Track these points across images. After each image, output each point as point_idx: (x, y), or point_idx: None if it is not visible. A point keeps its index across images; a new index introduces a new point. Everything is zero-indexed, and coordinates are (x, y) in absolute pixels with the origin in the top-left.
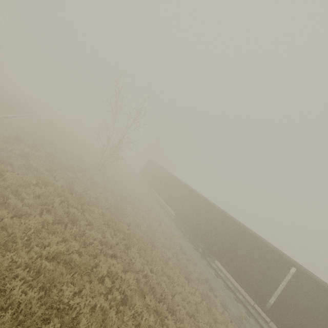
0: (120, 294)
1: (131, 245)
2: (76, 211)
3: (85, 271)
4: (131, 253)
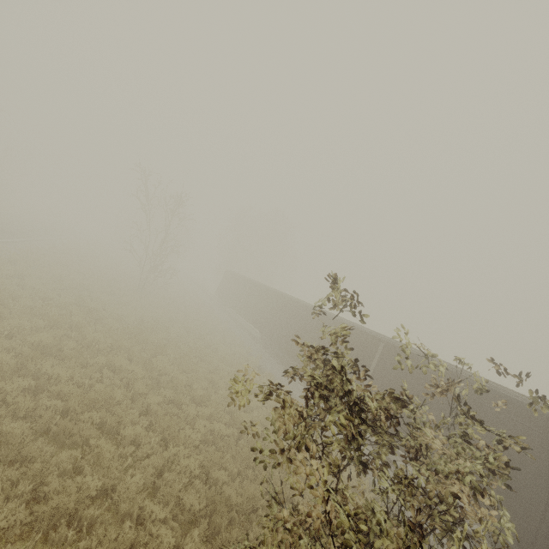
0: (122, 381)
1: (161, 354)
2: (79, 319)
3: (79, 362)
4: (157, 359)
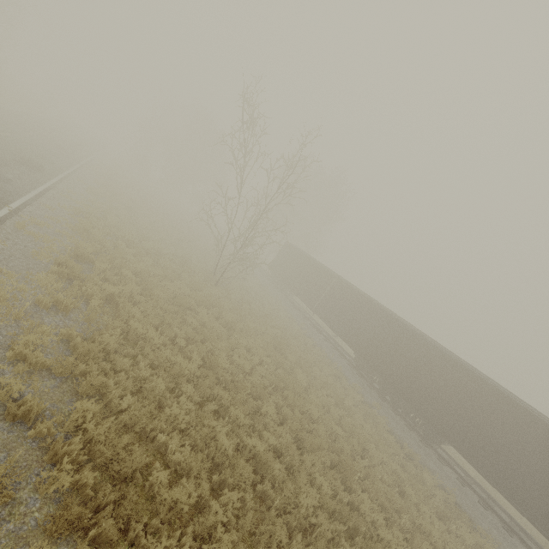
0: None
1: (351, 480)
2: (257, 443)
3: None
4: (365, 507)
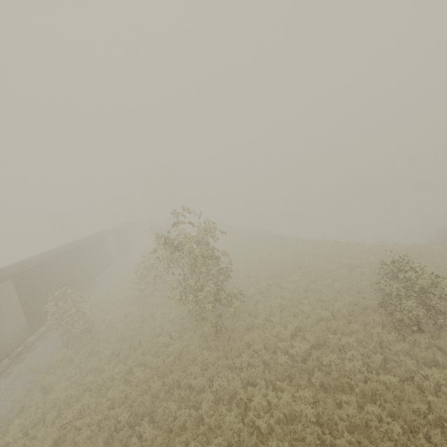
0: None
1: None
2: None
3: None
4: None
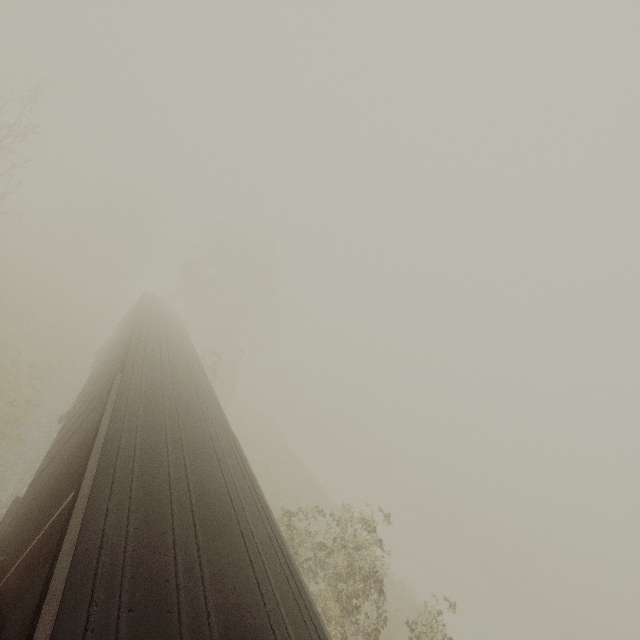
0: None
1: None
2: None
3: None
4: None
